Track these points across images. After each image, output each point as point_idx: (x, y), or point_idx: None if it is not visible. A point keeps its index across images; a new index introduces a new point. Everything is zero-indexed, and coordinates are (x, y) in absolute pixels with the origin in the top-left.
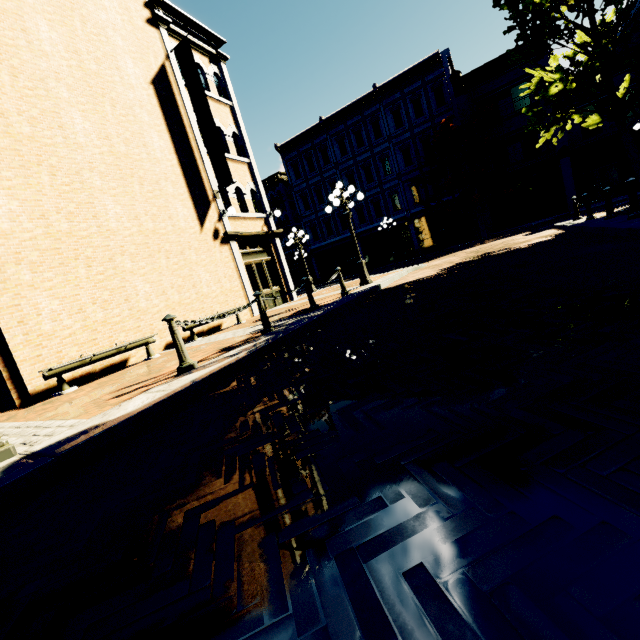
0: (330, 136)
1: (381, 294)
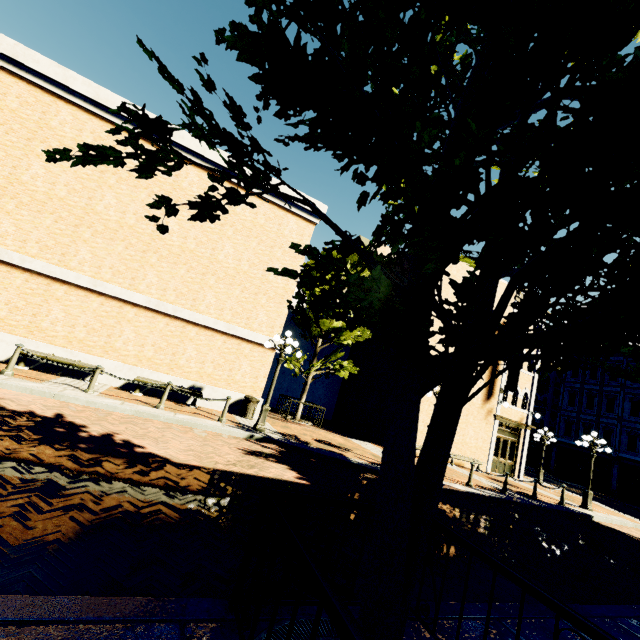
0: (627, 360)
1: (586, 521)
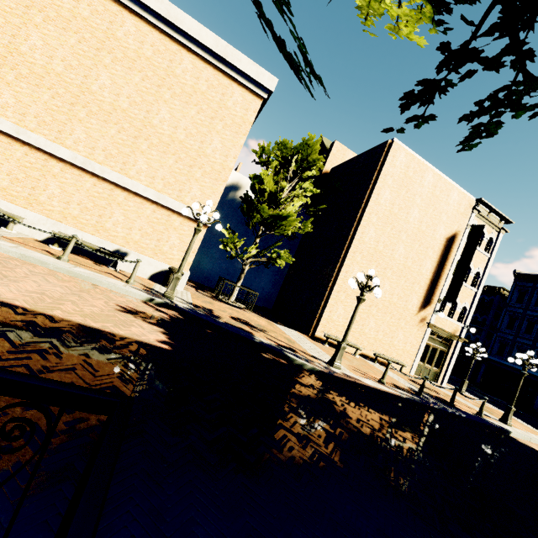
0: None
1: (502, 436)
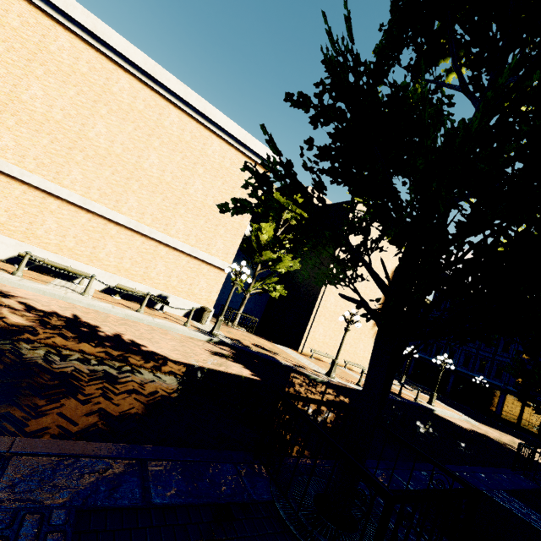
0: None
1: (430, 413)
